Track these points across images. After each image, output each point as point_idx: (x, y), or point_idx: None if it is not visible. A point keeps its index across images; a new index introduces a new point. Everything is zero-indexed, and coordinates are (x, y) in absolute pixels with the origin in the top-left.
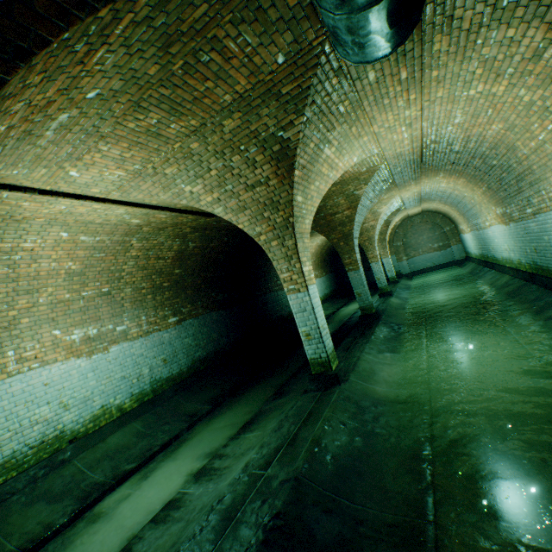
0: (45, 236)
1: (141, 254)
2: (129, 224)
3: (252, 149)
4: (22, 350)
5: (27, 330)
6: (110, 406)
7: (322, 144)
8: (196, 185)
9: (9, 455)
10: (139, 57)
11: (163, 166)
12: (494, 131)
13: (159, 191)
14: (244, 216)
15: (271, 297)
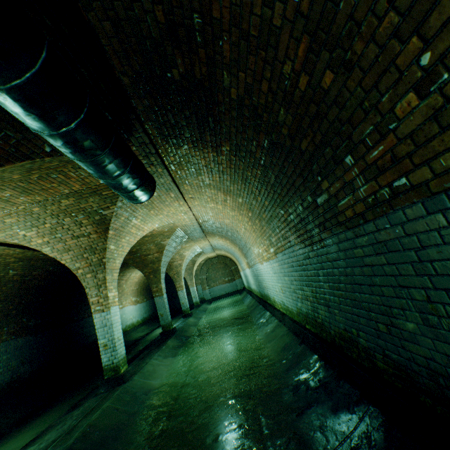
0: None
1: None
2: None
3: (81, 216)
4: None
5: None
6: None
7: (130, 217)
8: (31, 230)
9: None
10: (10, 173)
11: (5, 217)
12: (228, 222)
13: None
14: (68, 255)
15: (89, 322)
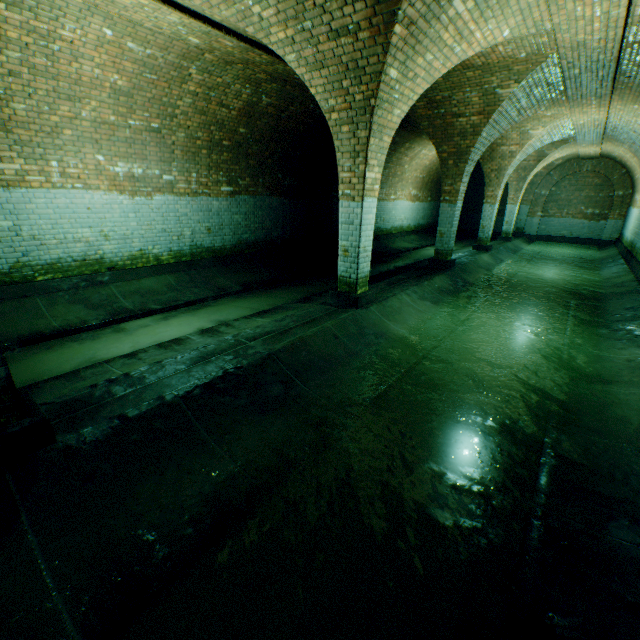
0: (85, 28)
1: (200, 91)
2: (187, 43)
3: None
4: (66, 165)
5: (70, 145)
6: (148, 253)
7: None
8: (267, 6)
9: (56, 260)
10: None
11: None
12: None
13: (220, 2)
14: (319, 78)
15: None
